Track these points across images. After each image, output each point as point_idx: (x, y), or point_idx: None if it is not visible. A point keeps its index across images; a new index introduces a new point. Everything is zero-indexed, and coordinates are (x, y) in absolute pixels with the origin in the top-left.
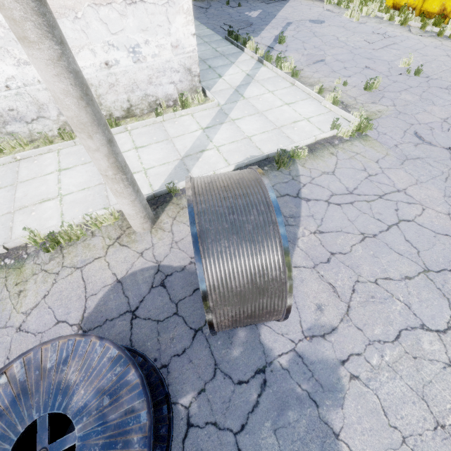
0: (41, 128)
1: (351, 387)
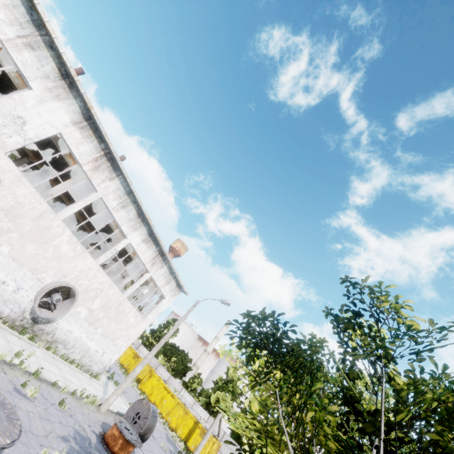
0: (63, 351)
1: None
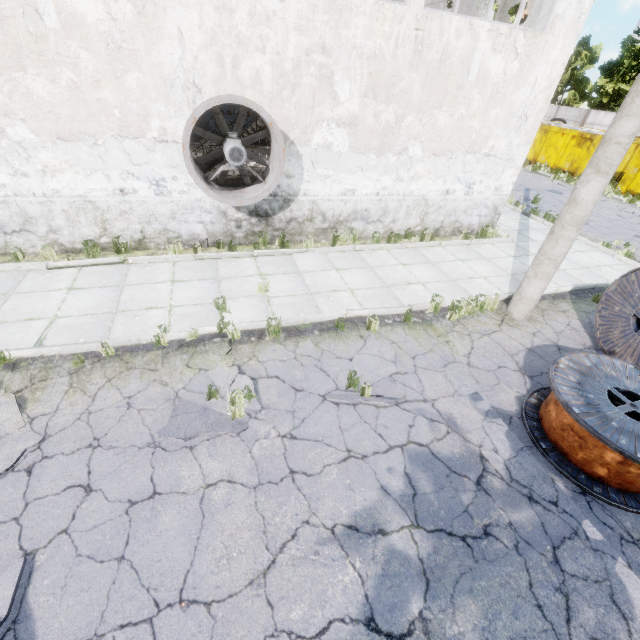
0: (371, 229)
1: None
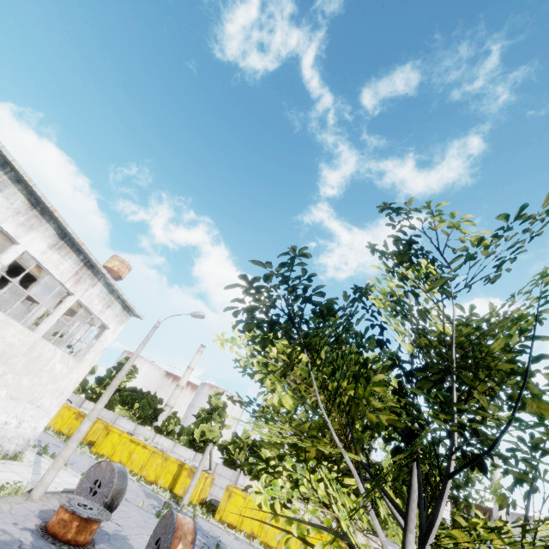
0: None
1: (131, 539)
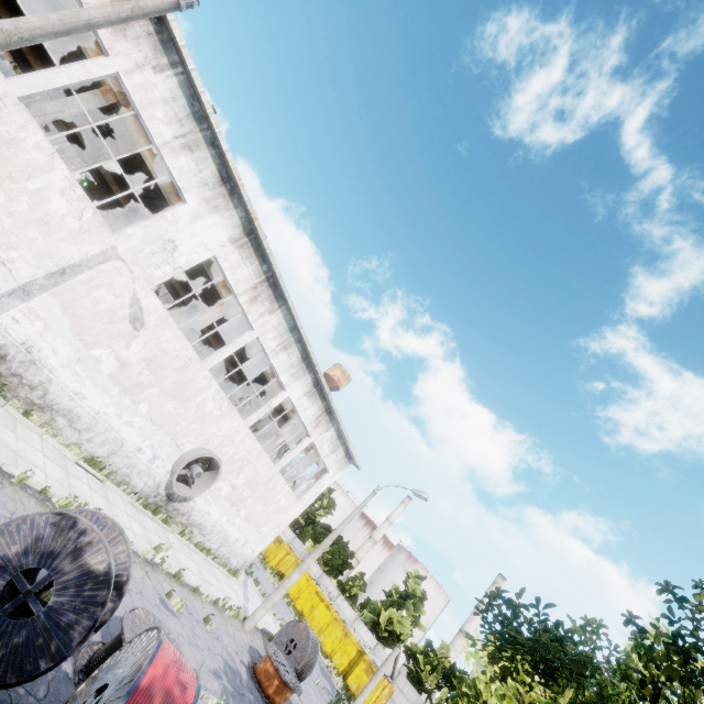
0: (198, 538)
1: None
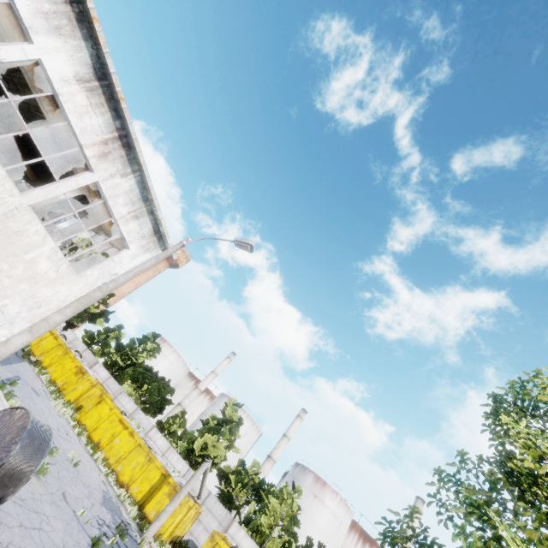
0: None
1: None
